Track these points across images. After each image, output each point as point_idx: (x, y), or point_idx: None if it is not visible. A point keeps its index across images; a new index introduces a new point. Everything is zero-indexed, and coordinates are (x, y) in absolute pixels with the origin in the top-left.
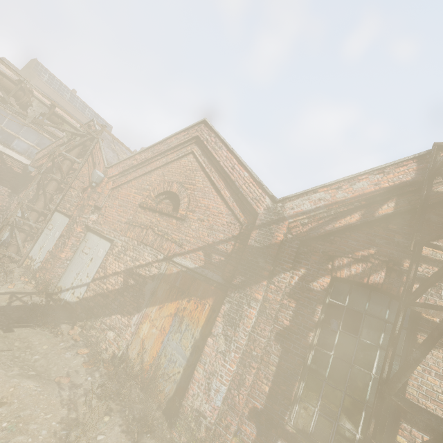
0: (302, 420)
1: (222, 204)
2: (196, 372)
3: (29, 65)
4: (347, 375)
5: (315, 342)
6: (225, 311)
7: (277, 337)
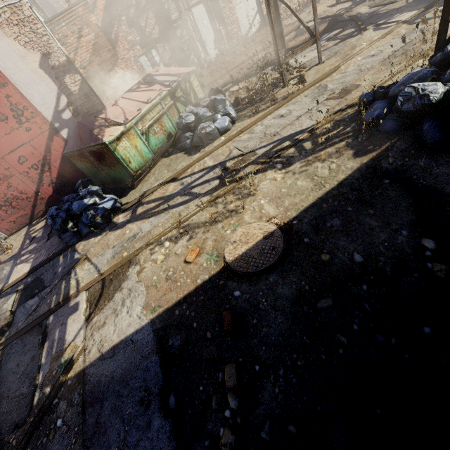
0: None
1: None
2: None
3: None
4: None
5: None
6: None
7: None
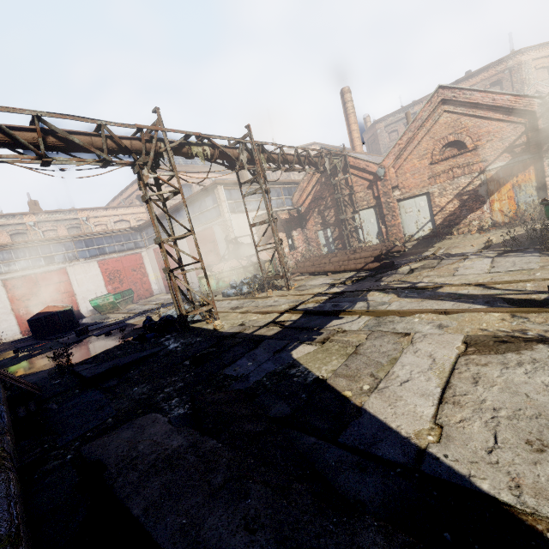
0: None
1: (499, 123)
2: (548, 194)
3: None
4: None
5: None
6: (548, 163)
7: None
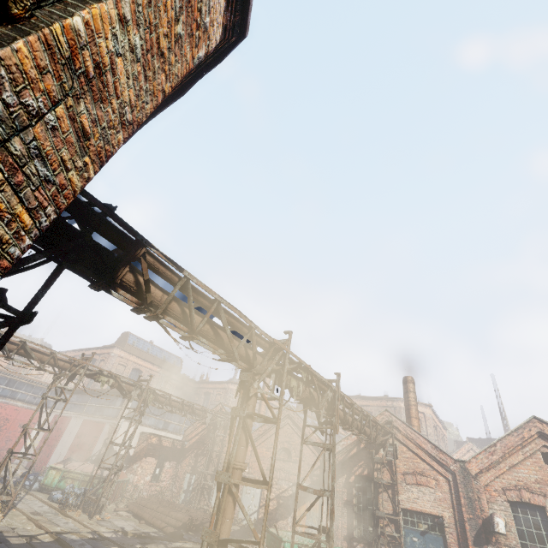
0: (359, 533)
1: (310, 451)
2: None
3: (124, 338)
4: (367, 511)
5: (356, 503)
6: (325, 501)
7: (344, 505)
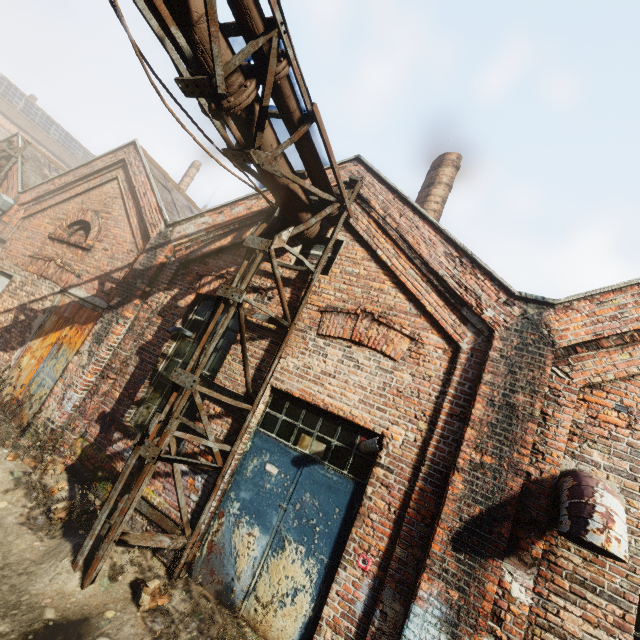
0: (142, 417)
1: (129, 233)
2: (56, 386)
3: None
4: None
5: (171, 353)
6: (96, 331)
7: (139, 351)
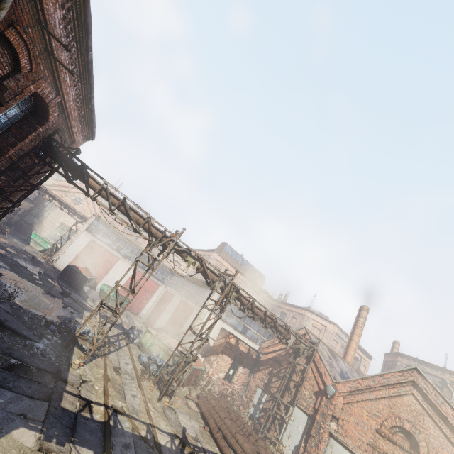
0: None
1: None
2: None
3: (222, 246)
4: None
5: None
6: None
7: None
